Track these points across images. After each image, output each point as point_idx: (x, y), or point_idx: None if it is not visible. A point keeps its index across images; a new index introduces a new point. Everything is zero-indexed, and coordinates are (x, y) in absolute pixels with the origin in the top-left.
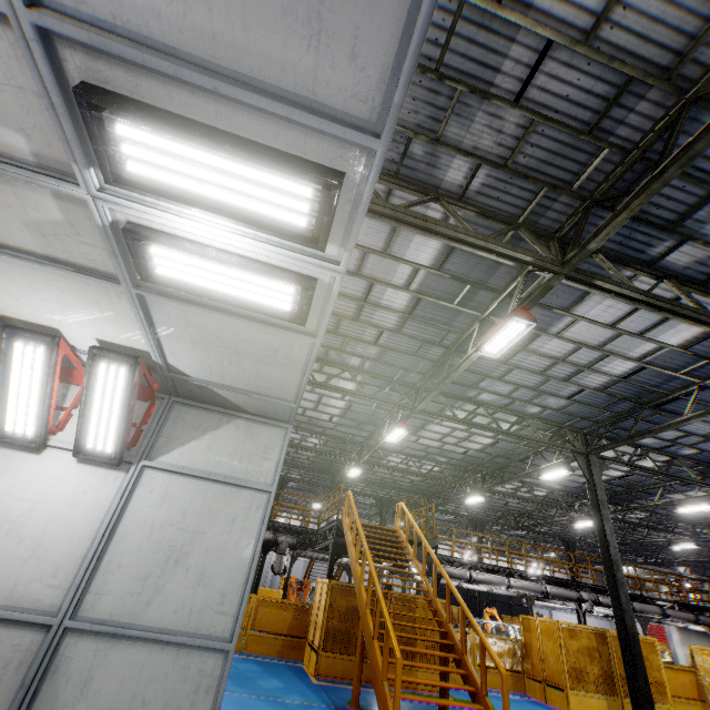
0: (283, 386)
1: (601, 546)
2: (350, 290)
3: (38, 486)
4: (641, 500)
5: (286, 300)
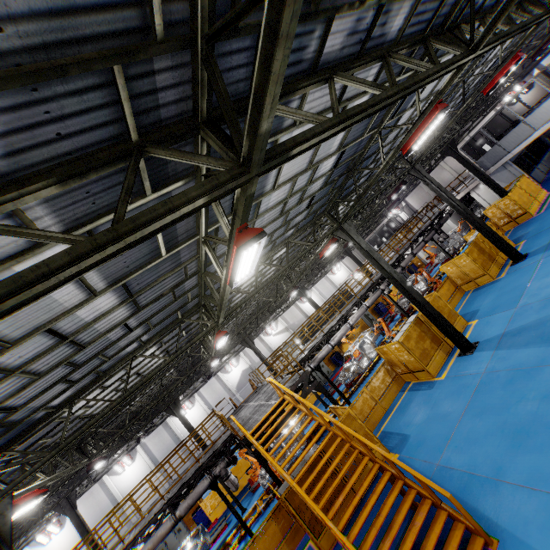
0: None
1: (388, 278)
2: (30, 353)
3: None
4: None
5: None
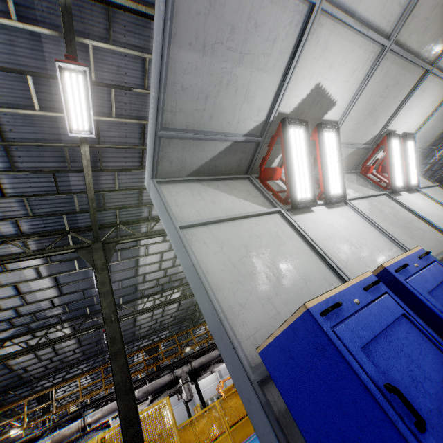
0: (432, 137)
1: None
2: None
3: (418, 203)
4: None
5: None
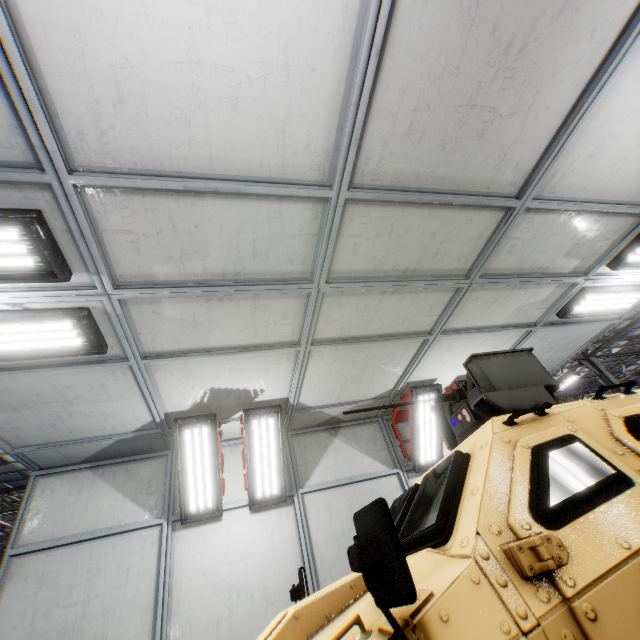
0: (553, 363)
1: None
2: None
3: None
4: None
5: (632, 301)
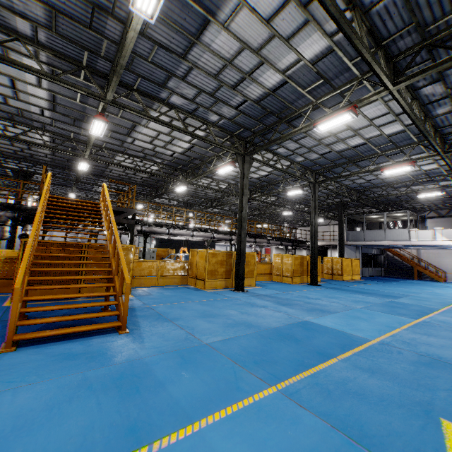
0: None
1: (239, 210)
2: None
3: None
4: (274, 190)
5: None
